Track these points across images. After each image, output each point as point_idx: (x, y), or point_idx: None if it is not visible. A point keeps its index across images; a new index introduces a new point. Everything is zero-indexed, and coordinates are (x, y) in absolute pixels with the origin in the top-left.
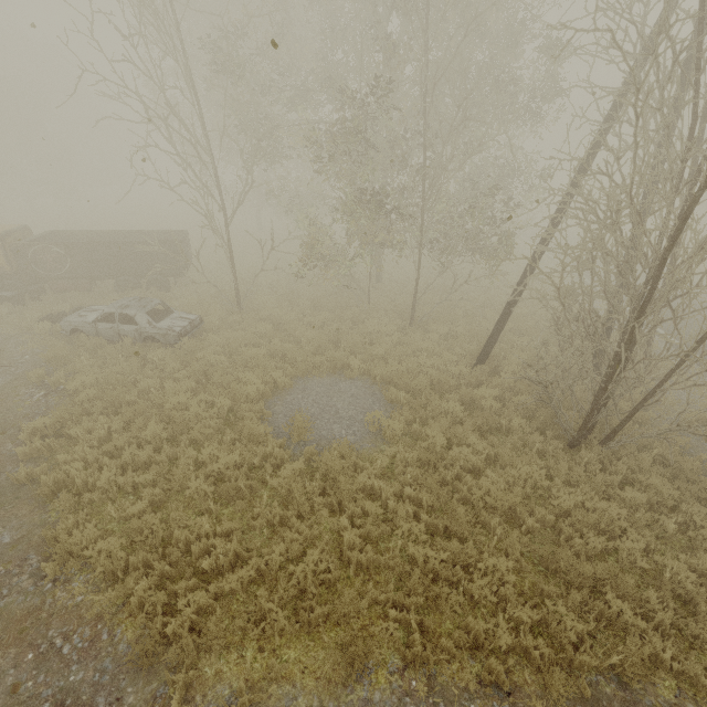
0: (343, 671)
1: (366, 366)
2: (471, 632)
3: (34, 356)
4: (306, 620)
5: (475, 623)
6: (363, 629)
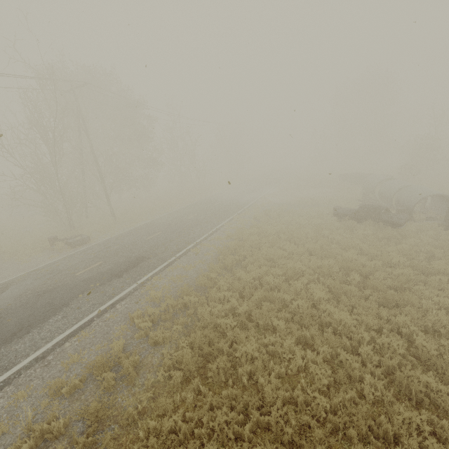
0: None
1: None
2: None
3: None
4: None
5: None
6: None
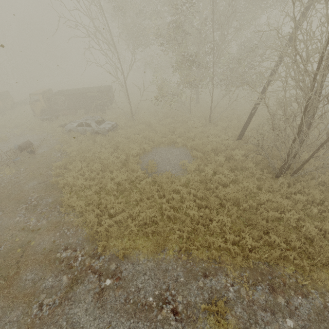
0: (157, 249)
1: (184, 142)
2: (208, 242)
3: (57, 140)
4: (145, 231)
5: (209, 238)
6: (167, 237)
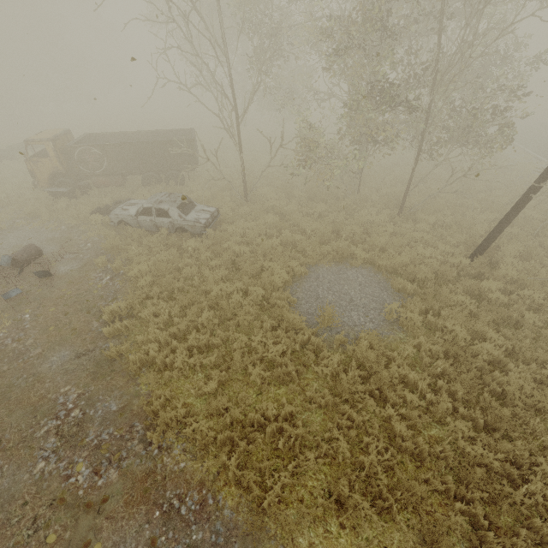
0: None
1: (369, 256)
2: (534, 529)
3: (94, 244)
4: (380, 506)
5: (544, 526)
6: (428, 514)
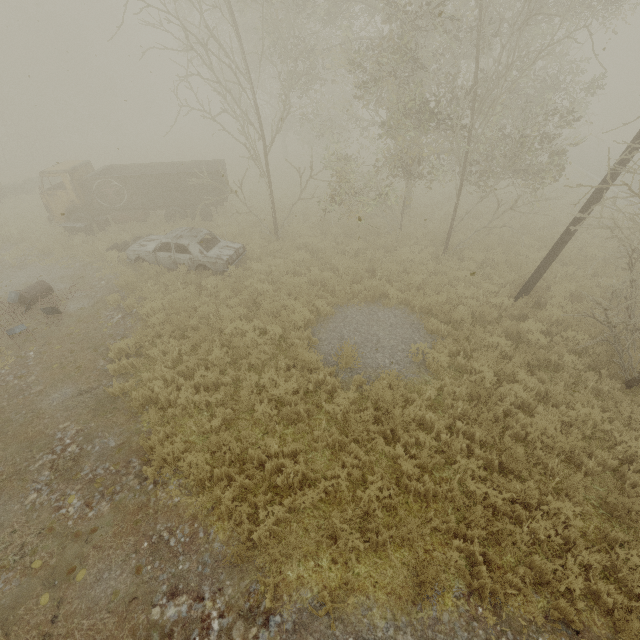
0: (411, 589)
1: (403, 295)
2: (535, 569)
3: (108, 281)
4: (374, 541)
5: (542, 563)
6: (426, 553)
